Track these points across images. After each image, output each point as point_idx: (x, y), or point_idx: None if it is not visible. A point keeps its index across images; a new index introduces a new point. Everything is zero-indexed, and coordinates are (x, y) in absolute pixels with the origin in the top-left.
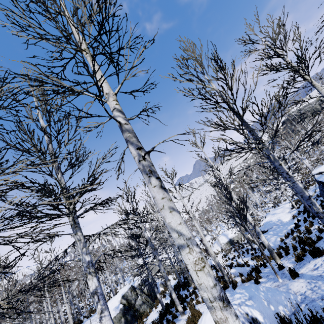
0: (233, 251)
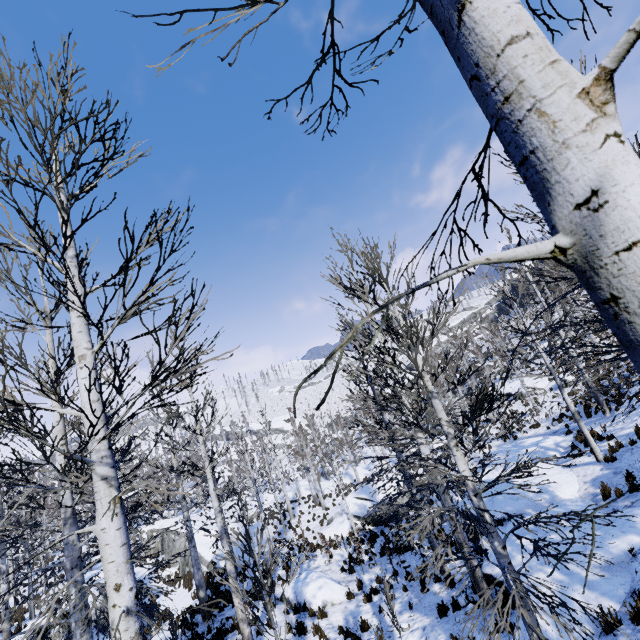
0: (378, 549)
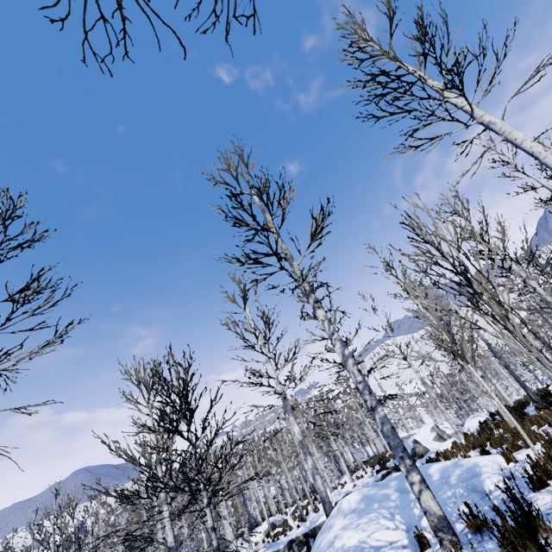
0: None
